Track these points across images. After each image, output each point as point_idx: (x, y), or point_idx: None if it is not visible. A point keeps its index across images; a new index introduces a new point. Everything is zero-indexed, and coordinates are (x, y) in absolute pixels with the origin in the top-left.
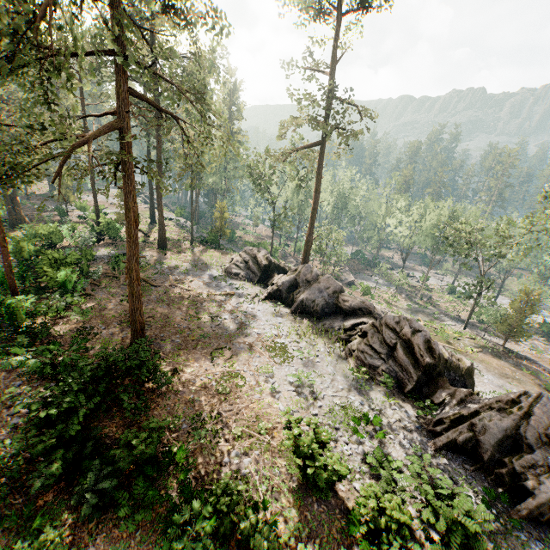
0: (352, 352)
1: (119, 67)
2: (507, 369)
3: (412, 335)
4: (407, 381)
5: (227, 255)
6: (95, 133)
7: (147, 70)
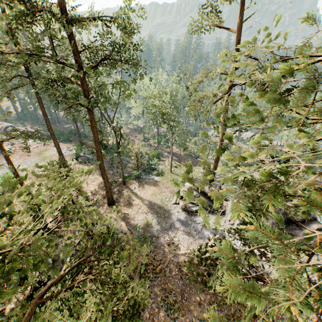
0: None
1: None
2: None
3: None
4: None
5: (160, 186)
6: None
7: None
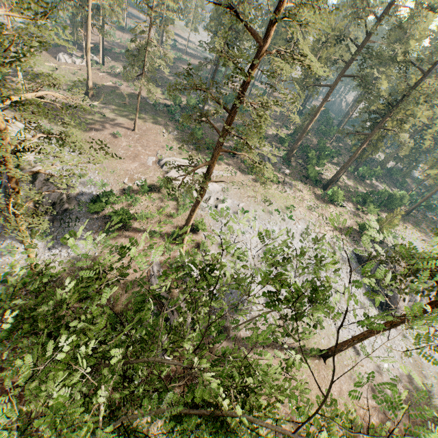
0: None
1: None
2: None
3: None
4: None
5: None
6: None
7: None
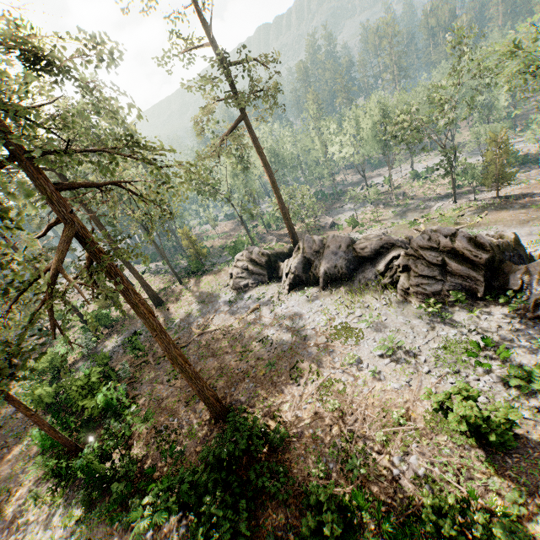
0: (407, 291)
1: (28, 171)
2: (520, 215)
3: (452, 242)
4: (475, 285)
5: (220, 273)
6: (57, 257)
7: (67, 156)
